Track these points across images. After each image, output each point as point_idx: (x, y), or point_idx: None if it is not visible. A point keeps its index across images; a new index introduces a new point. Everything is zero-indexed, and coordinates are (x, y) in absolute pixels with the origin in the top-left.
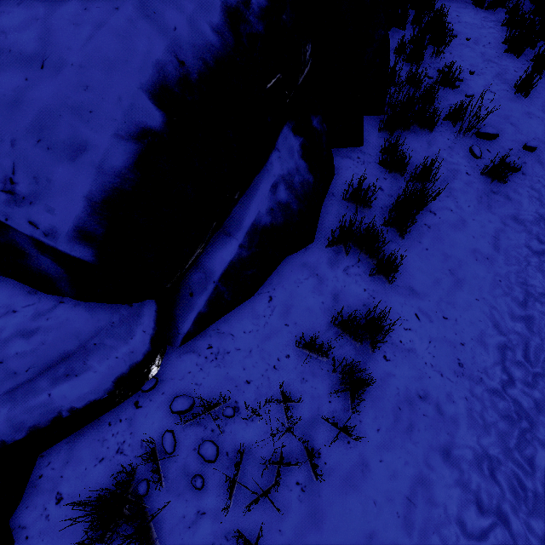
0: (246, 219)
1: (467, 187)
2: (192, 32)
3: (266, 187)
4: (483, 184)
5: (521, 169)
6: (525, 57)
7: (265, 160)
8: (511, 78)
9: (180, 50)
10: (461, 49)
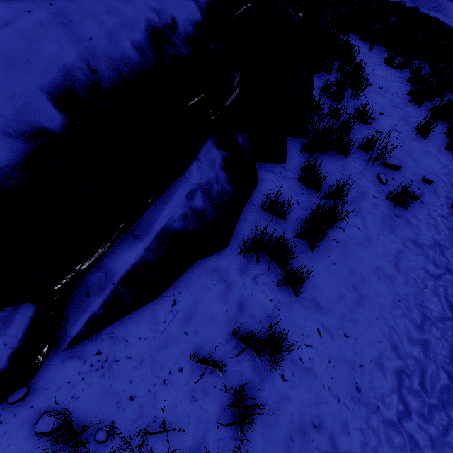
0: (157, 222)
1: (374, 209)
2: (110, 45)
3: (182, 194)
4: (387, 207)
5: (420, 198)
6: (425, 107)
7: (184, 168)
8: (413, 122)
9: (93, 59)
10: (375, 95)
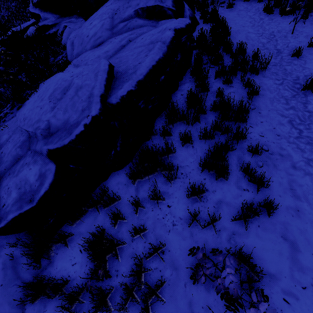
0: (187, 15)
1: (225, 11)
2: None
3: (187, 10)
4: (228, 10)
5: (235, 4)
6: None
7: (184, 6)
8: None
9: None
10: None
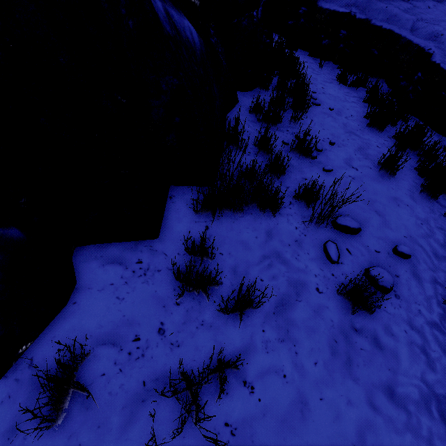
0: None
1: (316, 318)
2: None
3: None
4: (340, 311)
5: (393, 287)
6: (387, 133)
7: None
8: (374, 154)
9: None
10: (324, 118)
